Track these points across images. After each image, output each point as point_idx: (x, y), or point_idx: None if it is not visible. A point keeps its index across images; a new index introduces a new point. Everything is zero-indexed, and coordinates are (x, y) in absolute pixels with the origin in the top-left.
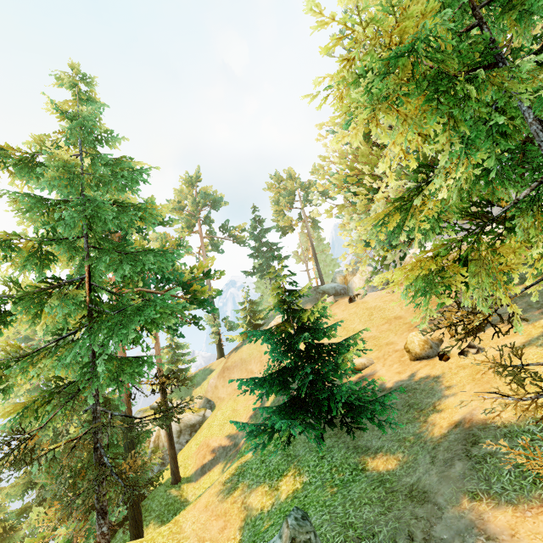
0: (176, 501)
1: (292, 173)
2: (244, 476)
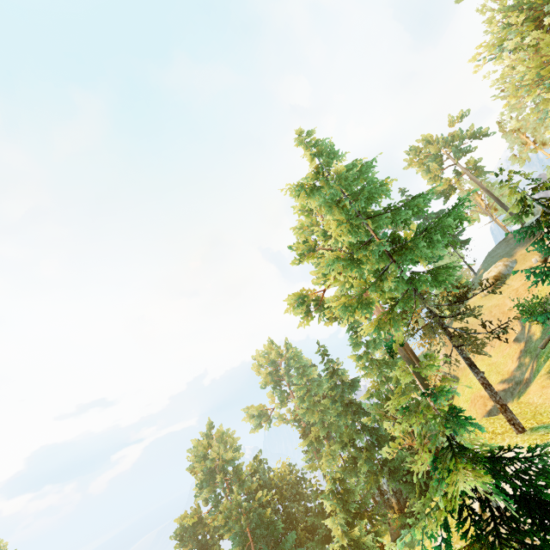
0: None
1: (428, 138)
2: None
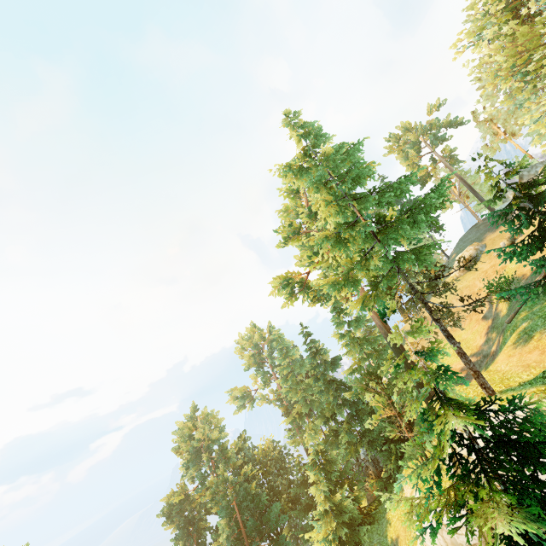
0: None
1: (407, 125)
2: (533, 330)
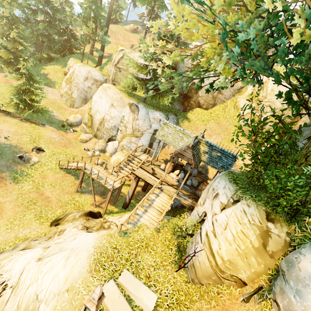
0: (94, 59)
1: None
2: None
